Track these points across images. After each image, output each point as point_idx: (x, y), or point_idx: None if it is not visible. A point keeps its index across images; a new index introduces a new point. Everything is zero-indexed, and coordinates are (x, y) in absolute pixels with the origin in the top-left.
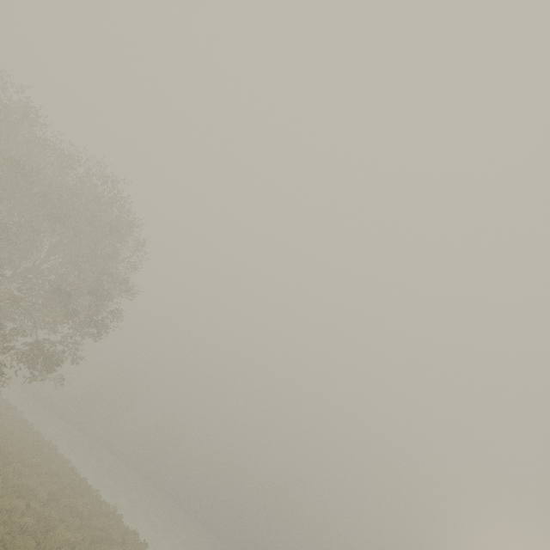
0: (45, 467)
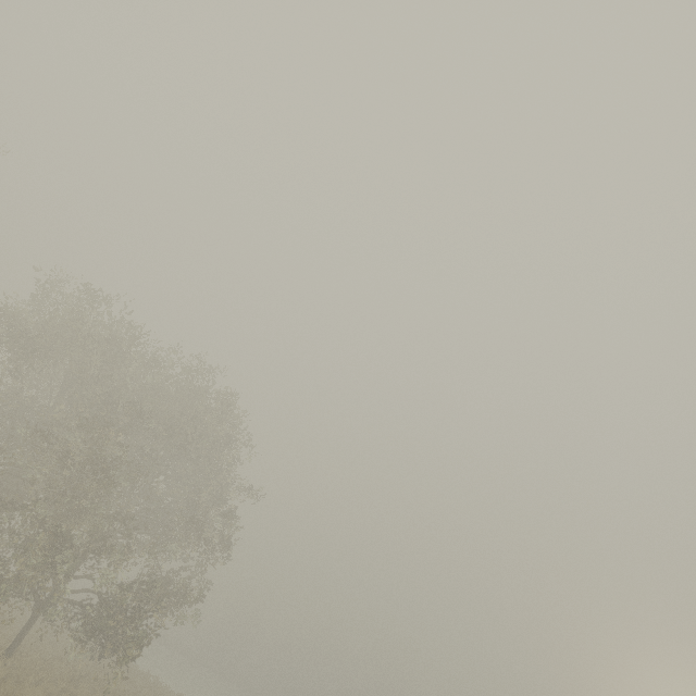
0: None
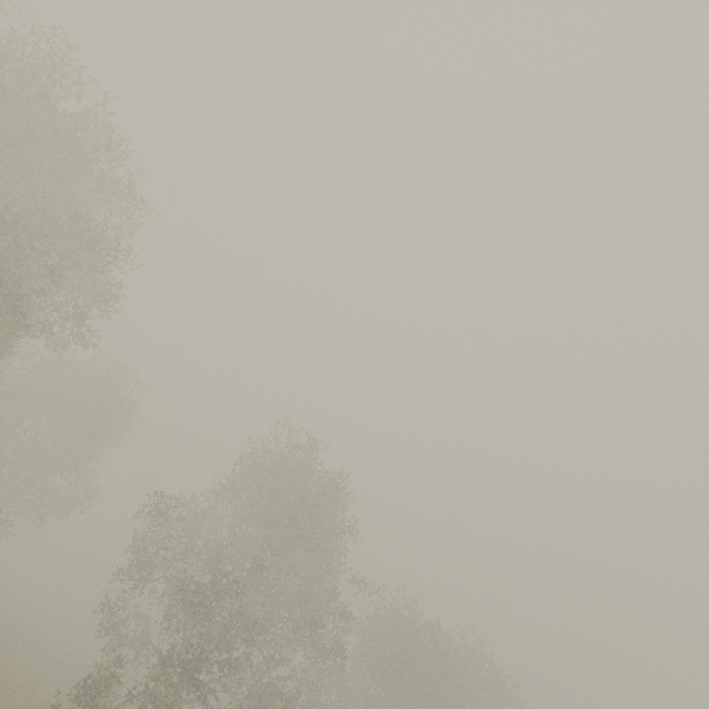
0: None
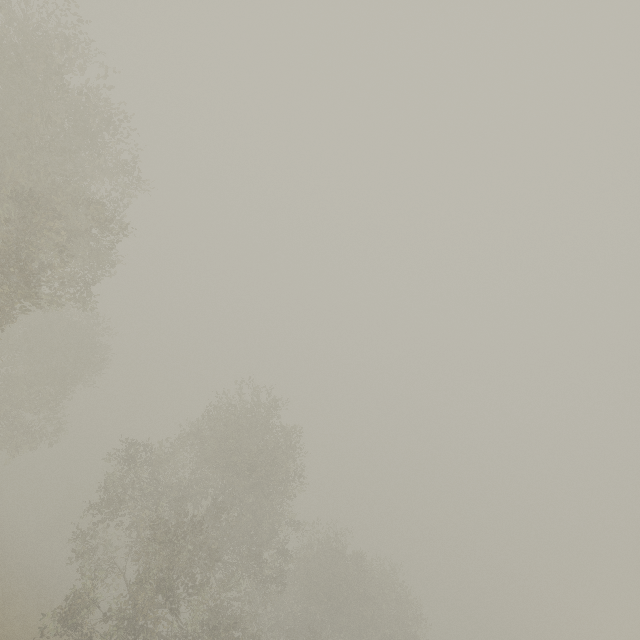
0: None
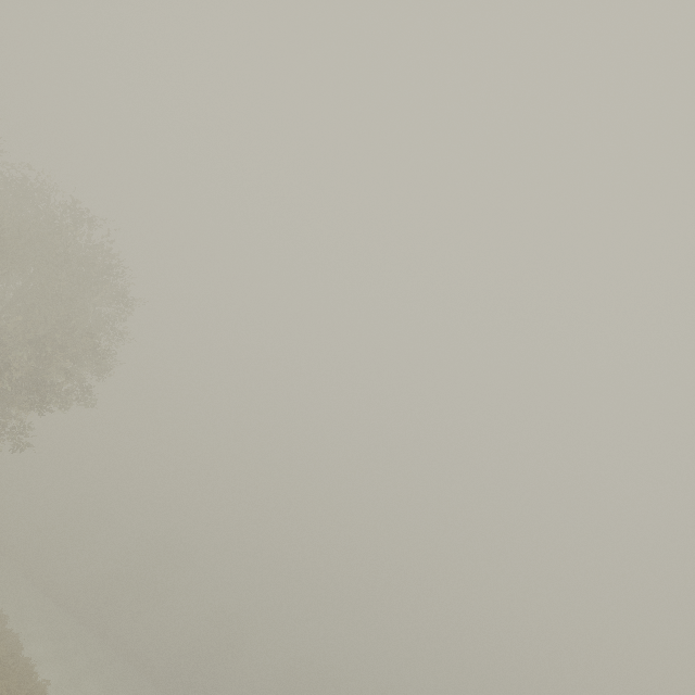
0: None
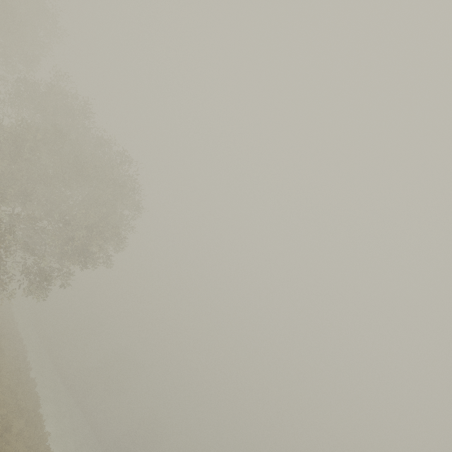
0: (8, 381)
